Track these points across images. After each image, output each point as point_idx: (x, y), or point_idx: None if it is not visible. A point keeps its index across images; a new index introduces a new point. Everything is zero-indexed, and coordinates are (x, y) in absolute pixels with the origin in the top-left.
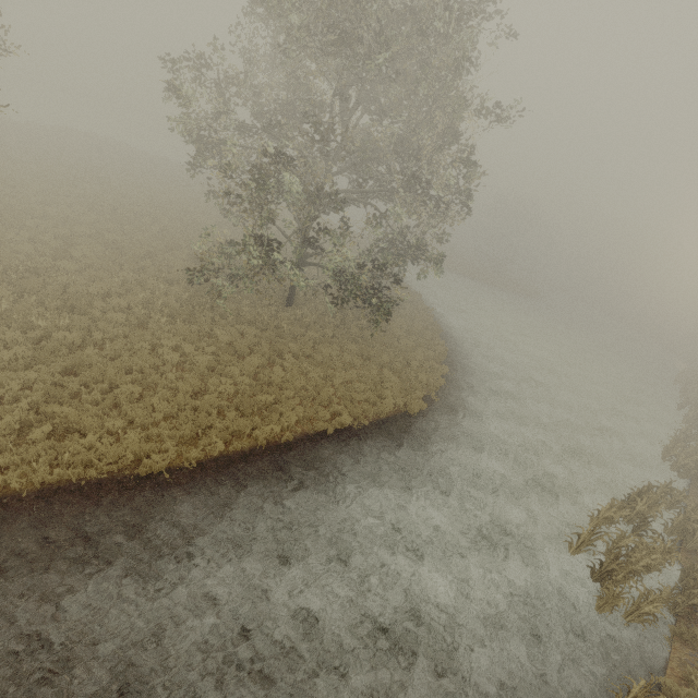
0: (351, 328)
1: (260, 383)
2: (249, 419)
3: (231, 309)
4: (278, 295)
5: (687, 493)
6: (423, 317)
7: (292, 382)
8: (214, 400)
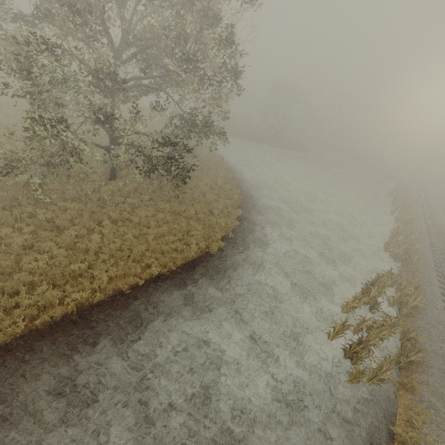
0: (166, 191)
1: (79, 251)
2: (61, 288)
3: (57, 188)
4: (104, 171)
5: (400, 272)
6: (224, 175)
7: (108, 246)
8: (24, 278)
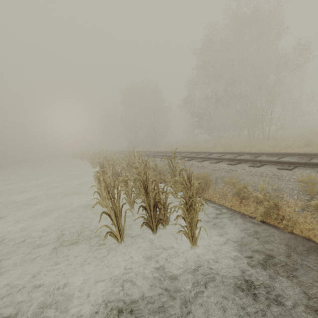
0: None
1: None
2: None
3: None
4: None
5: None
6: None
7: None
8: None
